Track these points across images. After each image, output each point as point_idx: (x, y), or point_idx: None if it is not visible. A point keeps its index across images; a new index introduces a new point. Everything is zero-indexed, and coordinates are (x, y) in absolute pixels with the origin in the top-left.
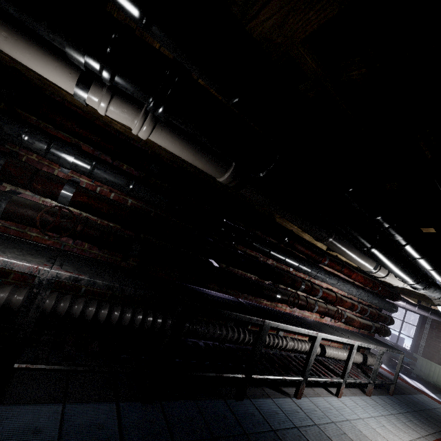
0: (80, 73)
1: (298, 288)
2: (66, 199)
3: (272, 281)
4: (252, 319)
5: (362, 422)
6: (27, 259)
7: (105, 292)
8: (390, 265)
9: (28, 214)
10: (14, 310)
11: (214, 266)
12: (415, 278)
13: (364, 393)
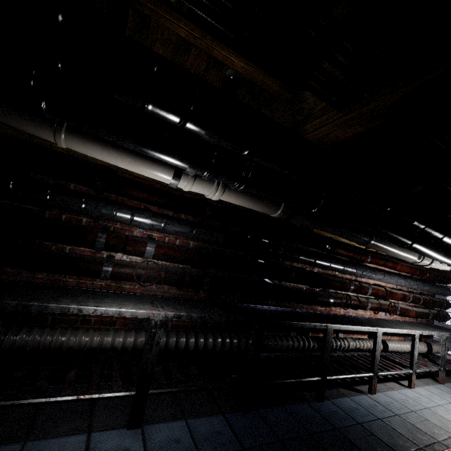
0: (175, 170)
1: (347, 289)
2: (150, 254)
3: (322, 287)
4: (316, 325)
5: (441, 408)
6: (141, 307)
7: (186, 324)
8: (433, 254)
9: (127, 272)
10: (128, 350)
11: (270, 284)
12: None
13: (437, 382)
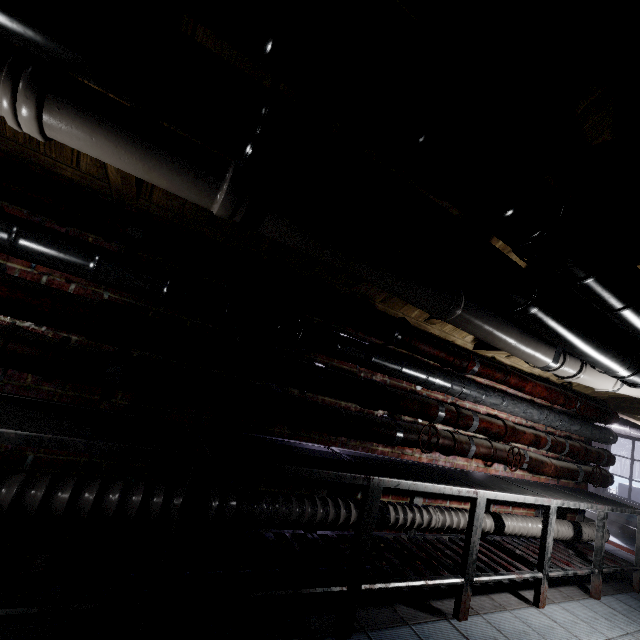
0: None
1: (433, 417)
2: None
3: (385, 409)
4: (344, 477)
5: None
6: None
7: (75, 459)
8: (575, 341)
9: None
10: None
11: (273, 392)
12: (630, 363)
13: (588, 594)
